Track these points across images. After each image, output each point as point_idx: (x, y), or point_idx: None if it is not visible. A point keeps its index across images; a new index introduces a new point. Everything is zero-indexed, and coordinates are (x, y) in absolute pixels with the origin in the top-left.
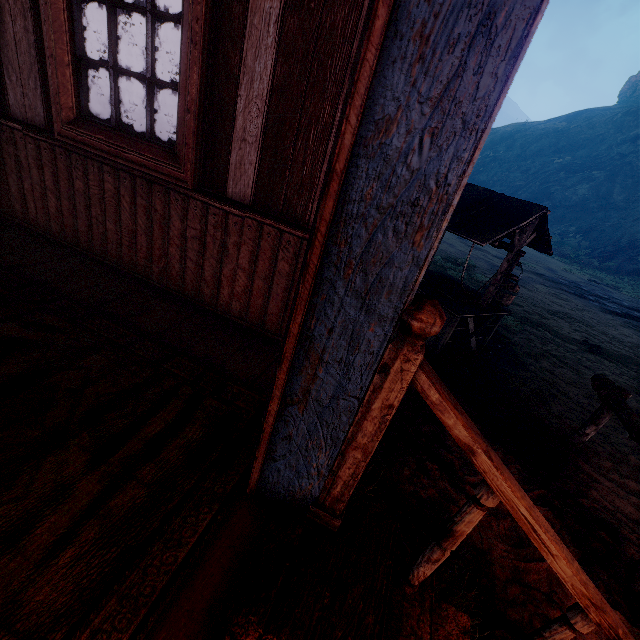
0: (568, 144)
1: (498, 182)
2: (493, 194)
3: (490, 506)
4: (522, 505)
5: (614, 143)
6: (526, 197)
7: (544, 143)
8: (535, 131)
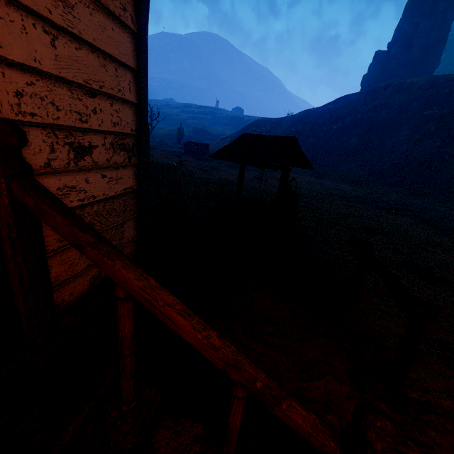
0: (338, 117)
1: (302, 146)
2: (264, 137)
3: (121, 296)
4: (134, 284)
5: (364, 112)
6: (321, 151)
7: (324, 118)
8: (317, 112)
